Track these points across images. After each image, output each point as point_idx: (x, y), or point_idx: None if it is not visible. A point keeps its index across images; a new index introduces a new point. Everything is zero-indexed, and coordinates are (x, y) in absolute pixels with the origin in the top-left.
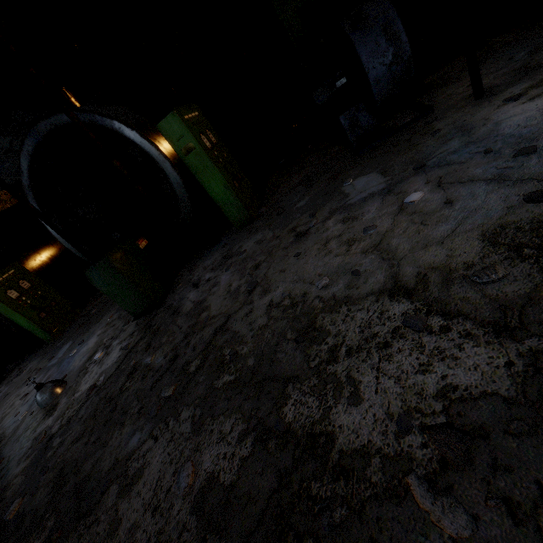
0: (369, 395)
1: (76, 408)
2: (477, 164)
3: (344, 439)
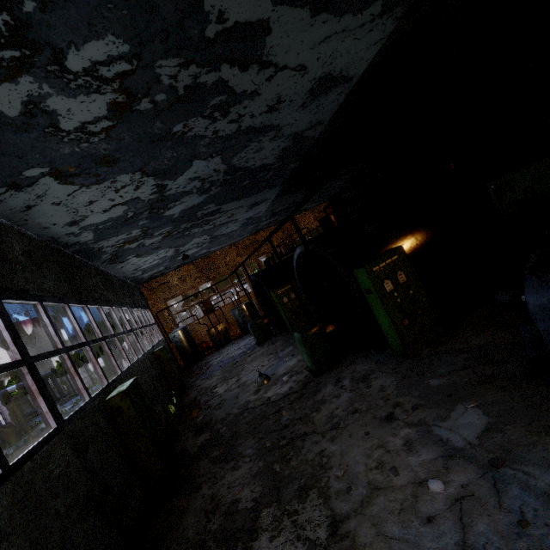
0: (274, 544)
1: (259, 404)
2: (496, 521)
3: (256, 544)
